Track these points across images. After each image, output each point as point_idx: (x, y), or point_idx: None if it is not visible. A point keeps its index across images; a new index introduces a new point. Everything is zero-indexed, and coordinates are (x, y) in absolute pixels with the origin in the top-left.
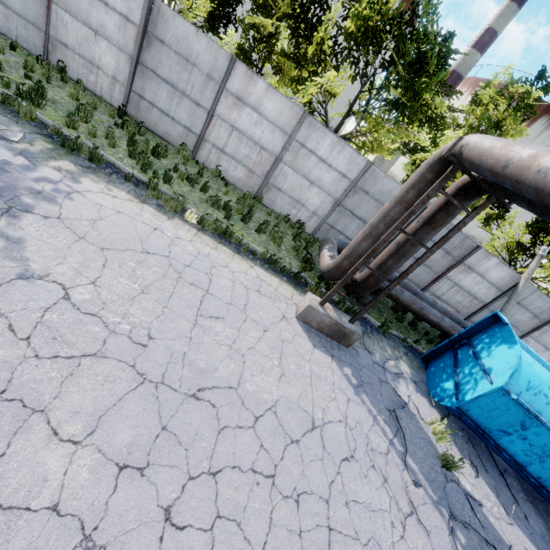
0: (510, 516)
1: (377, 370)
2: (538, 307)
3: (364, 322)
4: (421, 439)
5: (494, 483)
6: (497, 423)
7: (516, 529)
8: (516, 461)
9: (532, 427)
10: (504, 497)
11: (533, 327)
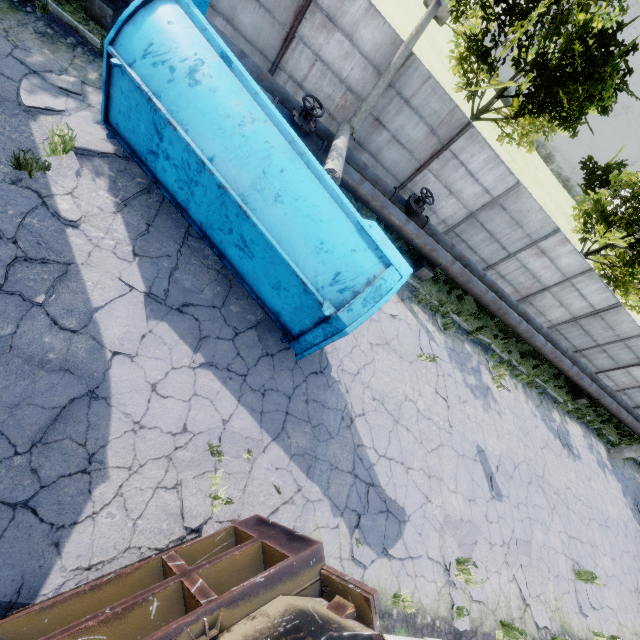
0: (138, 258)
1: (6, 63)
2: (434, 113)
3: (68, 32)
4: (3, 136)
5: (152, 232)
6: (143, 138)
7: (128, 266)
8: (180, 205)
9: (163, 130)
10: (154, 245)
11: (431, 153)
